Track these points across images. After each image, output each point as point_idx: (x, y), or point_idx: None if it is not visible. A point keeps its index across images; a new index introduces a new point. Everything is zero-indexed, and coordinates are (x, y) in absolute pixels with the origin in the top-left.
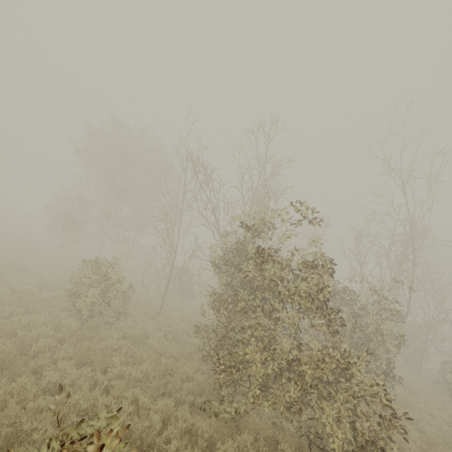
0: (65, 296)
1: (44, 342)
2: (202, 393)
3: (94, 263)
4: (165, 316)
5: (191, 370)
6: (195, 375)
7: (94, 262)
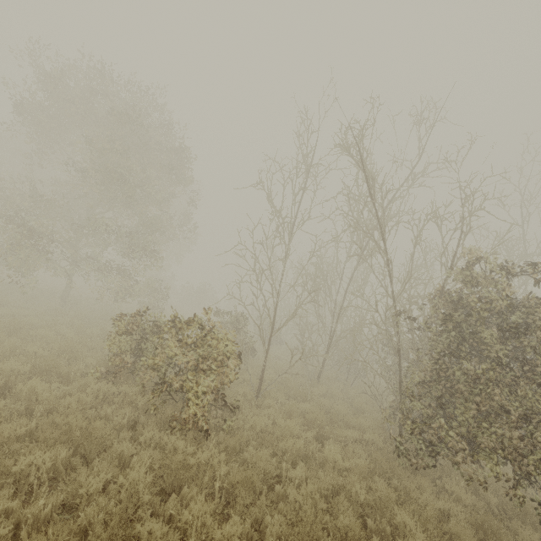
0: (112, 390)
1: (223, 539)
2: (485, 538)
3: (176, 321)
4: (267, 395)
5: (431, 497)
6: (441, 504)
7: (176, 320)
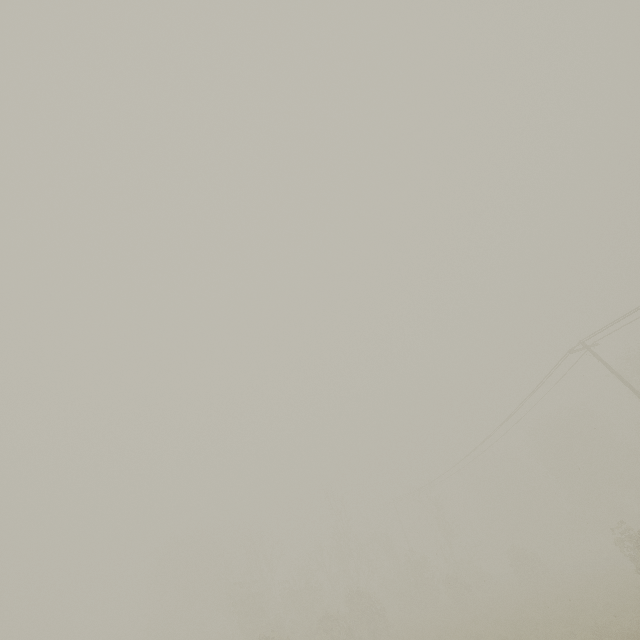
0: None
1: None
2: None
3: None
4: None
5: None
6: None
7: None
